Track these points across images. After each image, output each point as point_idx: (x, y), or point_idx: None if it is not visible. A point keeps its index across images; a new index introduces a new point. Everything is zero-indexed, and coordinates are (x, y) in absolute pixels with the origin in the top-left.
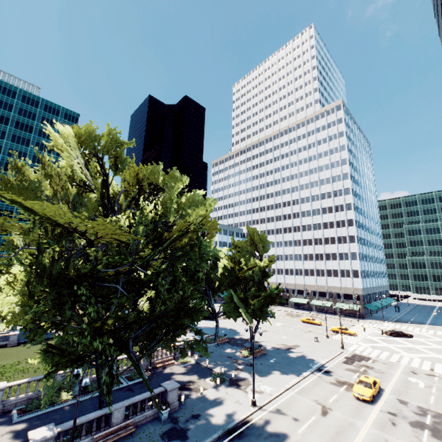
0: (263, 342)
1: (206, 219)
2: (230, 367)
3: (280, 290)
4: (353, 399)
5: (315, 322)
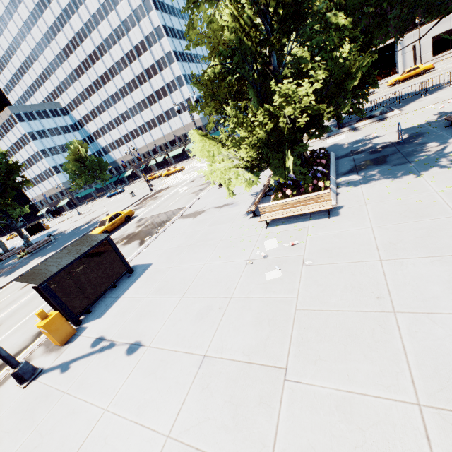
0: (71, 228)
1: None
2: None
3: None
4: None
5: (156, 176)
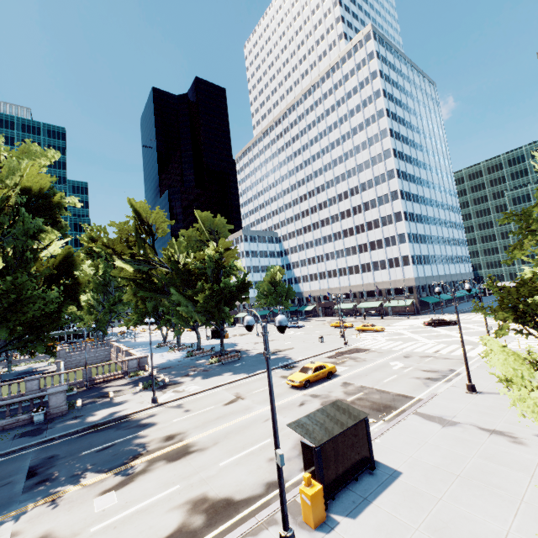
0: (254, 350)
1: (145, 211)
2: (180, 374)
3: (239, 281)
4: (286, 388)
5: (345, 325)
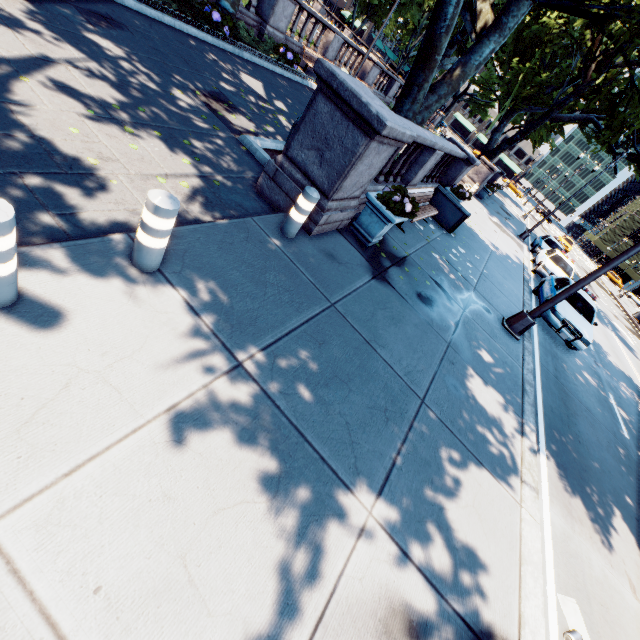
0: None
1: None
2: None
3: None
4: None
5: None
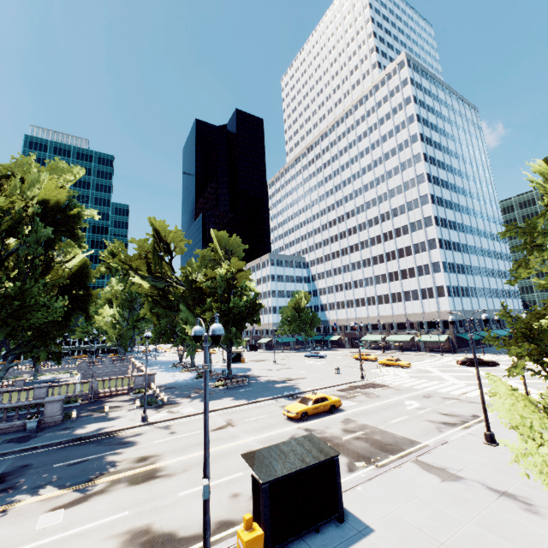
0: (265, 376)
1: (164, 229)
2: (182, 395)
3: (248, 302)
4: (282, 418)
5: (368, 358)
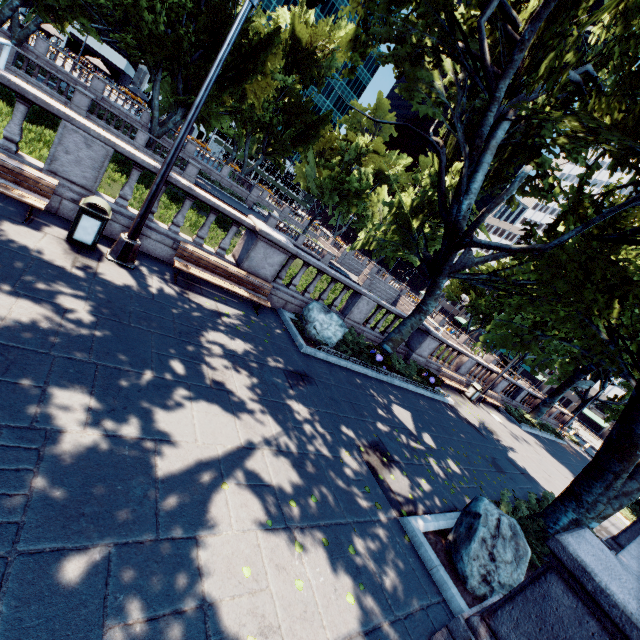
0: None
1: None
2: None
3: None
4: None
5: None
